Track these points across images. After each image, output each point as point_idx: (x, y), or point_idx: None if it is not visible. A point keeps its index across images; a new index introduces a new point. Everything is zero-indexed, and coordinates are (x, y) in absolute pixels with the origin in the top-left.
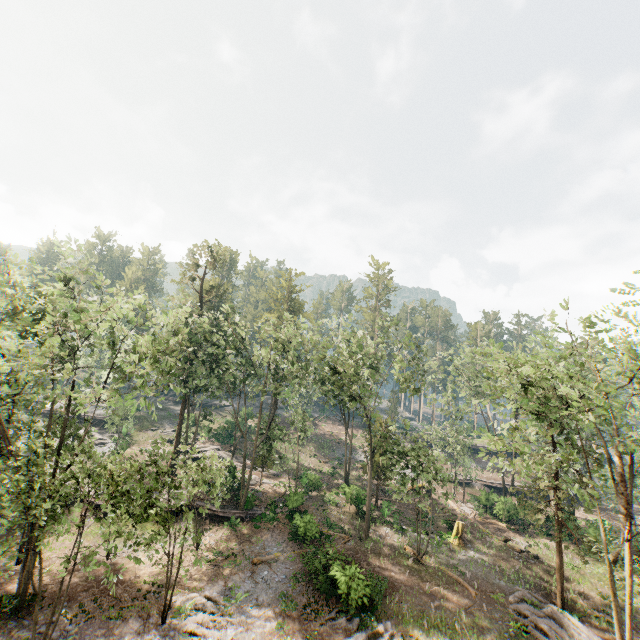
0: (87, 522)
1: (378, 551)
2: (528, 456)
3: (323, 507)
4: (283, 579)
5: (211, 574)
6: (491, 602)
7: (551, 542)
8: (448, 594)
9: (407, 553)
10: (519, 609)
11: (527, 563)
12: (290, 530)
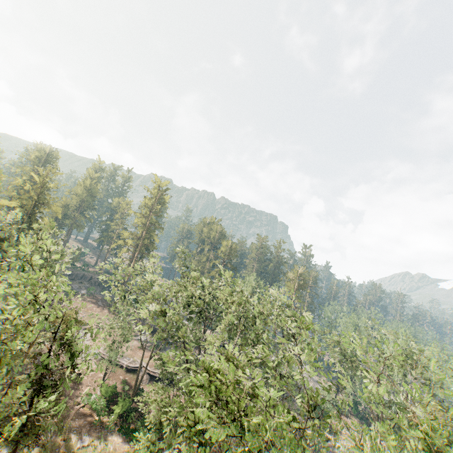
0: None
1: None
2: None
3: None
4: None
5: None
6: None
7: (120, 442)
8: None
9: None
10: None
11: None
12: None
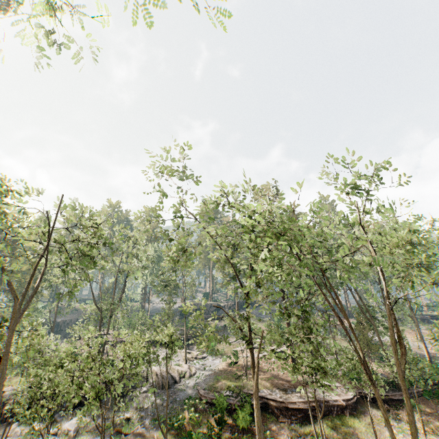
0: (294, 427)
1: None
2: None
3: None
4: None
5: None
6: None
7: None
8: None
9: None
10: None
11: None
12: None
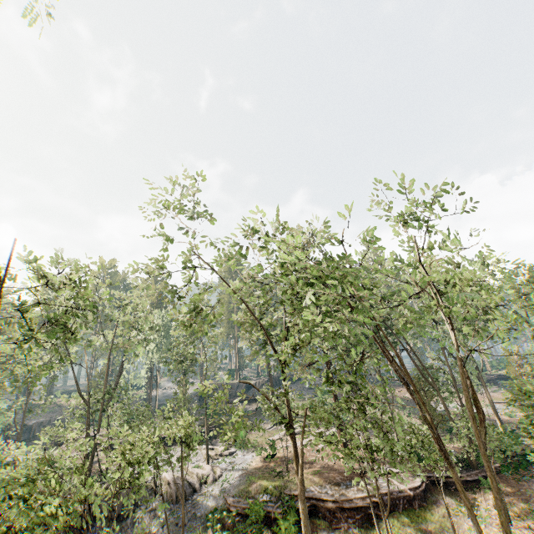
0: (353, 533)
1: None
2: None
3: None
4: None
5: None
6: None
7: None
8: None
9: None
10: None
11: None
12: None
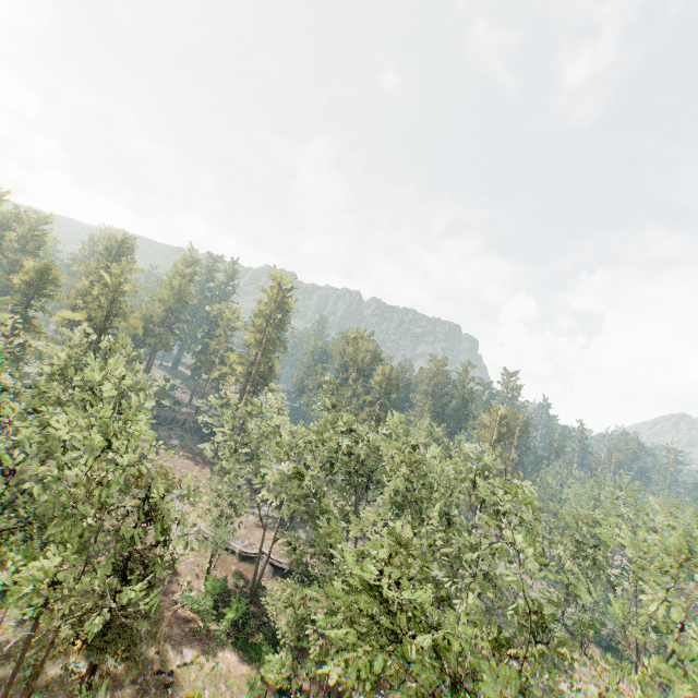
0: None
1: None
2: None
3: None
4: None
5: None
6: None
7: (235, 660)
8: None
9: None
10: None
11: (140, 692)
12: None
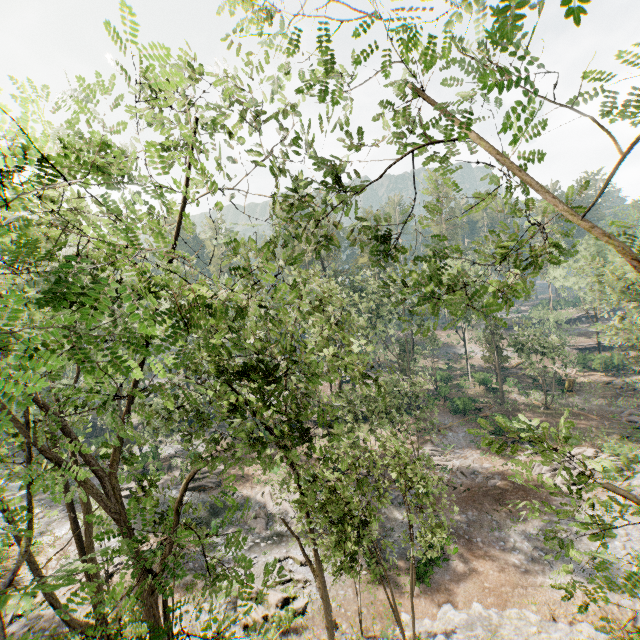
0: (319, 431)
1: (516, 409)
2: (636, 328)
3: (460, 391)
4: (464, 435)
5: (419, 441)
6: (608, 420)
7: None
8: (577, 422)
9: (536, 406)
10: (629, 420)
11: (627, 394)
12: (448, 409)
